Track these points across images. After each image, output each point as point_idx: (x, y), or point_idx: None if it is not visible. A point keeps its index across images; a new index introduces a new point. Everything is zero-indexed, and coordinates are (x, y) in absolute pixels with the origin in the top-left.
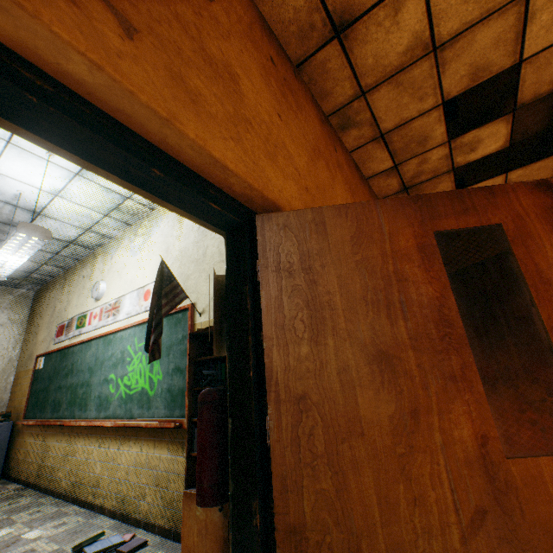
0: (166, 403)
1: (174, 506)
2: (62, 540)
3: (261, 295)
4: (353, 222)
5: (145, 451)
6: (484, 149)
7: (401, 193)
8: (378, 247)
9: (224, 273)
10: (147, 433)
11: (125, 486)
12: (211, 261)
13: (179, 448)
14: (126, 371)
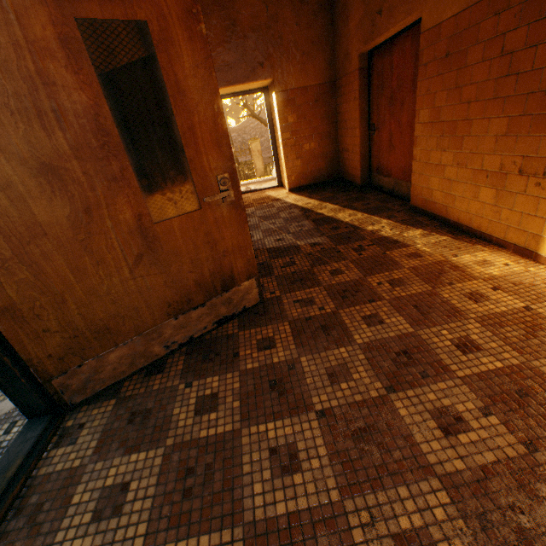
0: None
1: None
2: None
3: None
4: None
5: None
6: None
7: None
8: (5, 32)
9: None
10: None
11: None
12: None
13: None
14: None
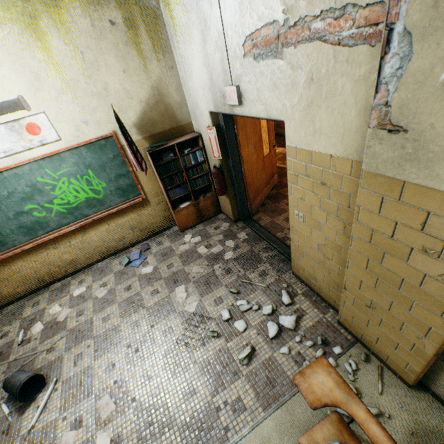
0: (119, 196)
1: (149, 228)
2: (106, 275)
3: (240, 138)
4: None
5: (113, 223)
6: None
7: None
8: None
9: (136, 108)
10: (109, 216)
11: (106, 245)
12: (118, 97)
13: (141, 208)
14: (53, 196)
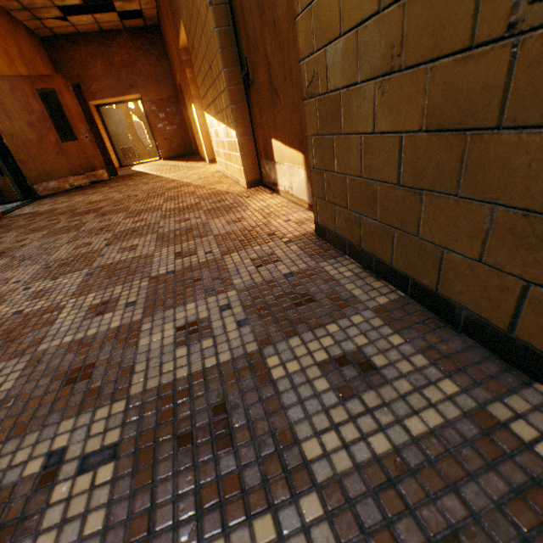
0: None
1: None
2: None
3: None
4: (9, 84)
5: None
6: (71, 3)
7: (25, 11)
8: (20, 93)
9: None
10: None
11: None
12: None
13: None
14: None
